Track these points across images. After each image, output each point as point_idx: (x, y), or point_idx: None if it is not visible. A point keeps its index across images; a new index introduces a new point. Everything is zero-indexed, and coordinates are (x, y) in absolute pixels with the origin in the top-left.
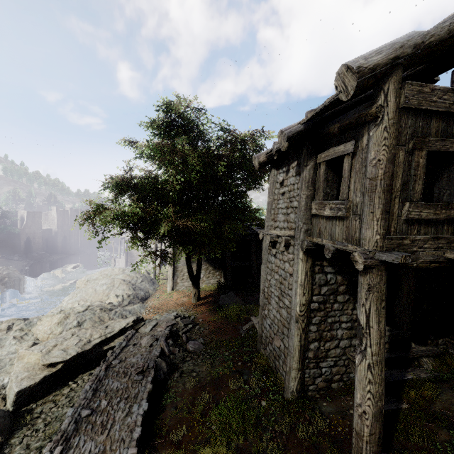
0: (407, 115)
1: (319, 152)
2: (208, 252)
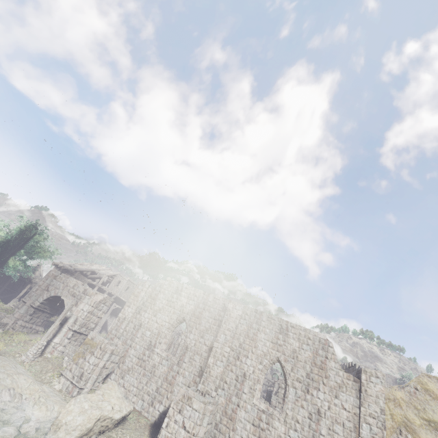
0: (78, 277)
1: (67, 272)
2: None
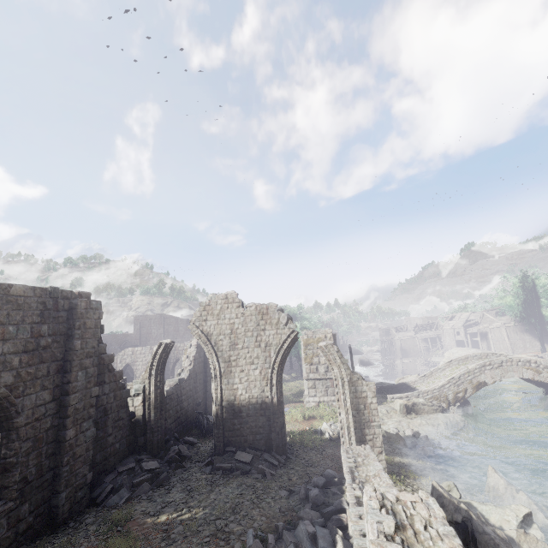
0: None
1: None
2: (527, 332)
